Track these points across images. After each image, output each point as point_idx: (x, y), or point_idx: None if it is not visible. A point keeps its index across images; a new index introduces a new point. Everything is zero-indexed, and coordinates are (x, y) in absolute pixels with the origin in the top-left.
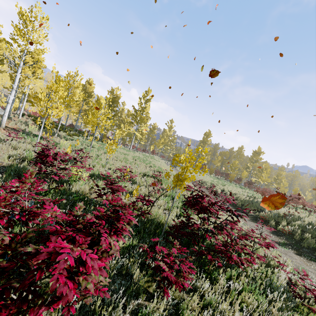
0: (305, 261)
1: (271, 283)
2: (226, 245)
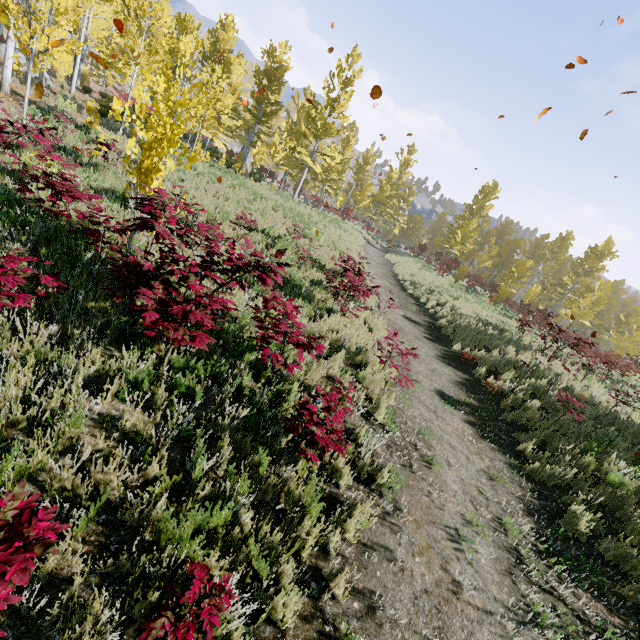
0: (466, 433)
1: (284, 409)
2: (168, 302)
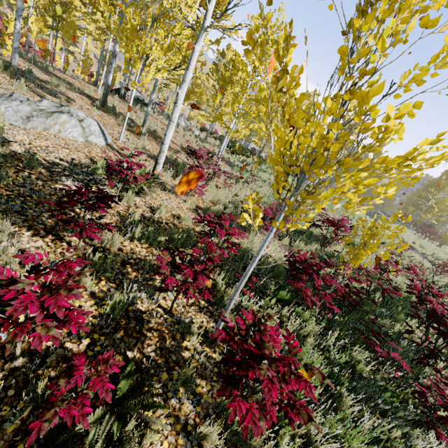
0: None
1: None
2: None
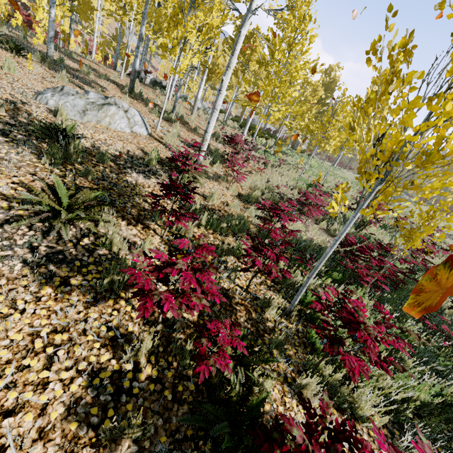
0: None
1: None
2: None
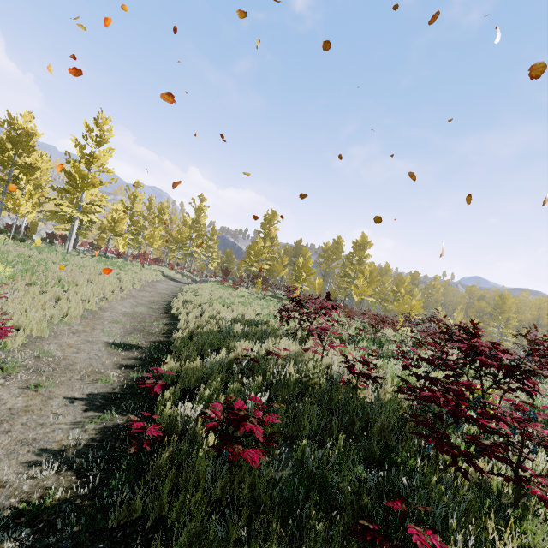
0: None
1: None
2: None
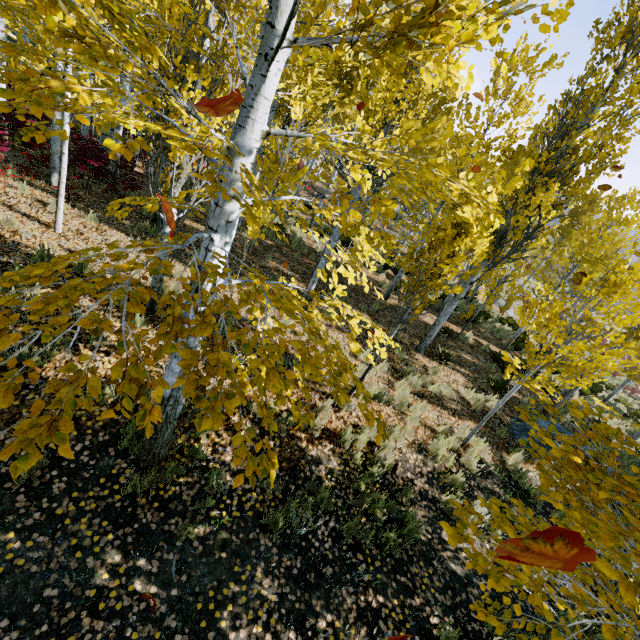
0: None
1: None
2: None
